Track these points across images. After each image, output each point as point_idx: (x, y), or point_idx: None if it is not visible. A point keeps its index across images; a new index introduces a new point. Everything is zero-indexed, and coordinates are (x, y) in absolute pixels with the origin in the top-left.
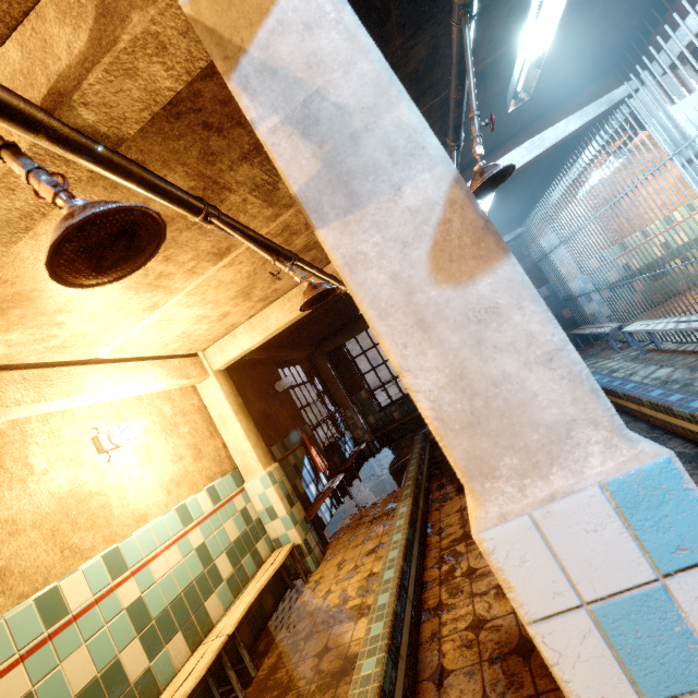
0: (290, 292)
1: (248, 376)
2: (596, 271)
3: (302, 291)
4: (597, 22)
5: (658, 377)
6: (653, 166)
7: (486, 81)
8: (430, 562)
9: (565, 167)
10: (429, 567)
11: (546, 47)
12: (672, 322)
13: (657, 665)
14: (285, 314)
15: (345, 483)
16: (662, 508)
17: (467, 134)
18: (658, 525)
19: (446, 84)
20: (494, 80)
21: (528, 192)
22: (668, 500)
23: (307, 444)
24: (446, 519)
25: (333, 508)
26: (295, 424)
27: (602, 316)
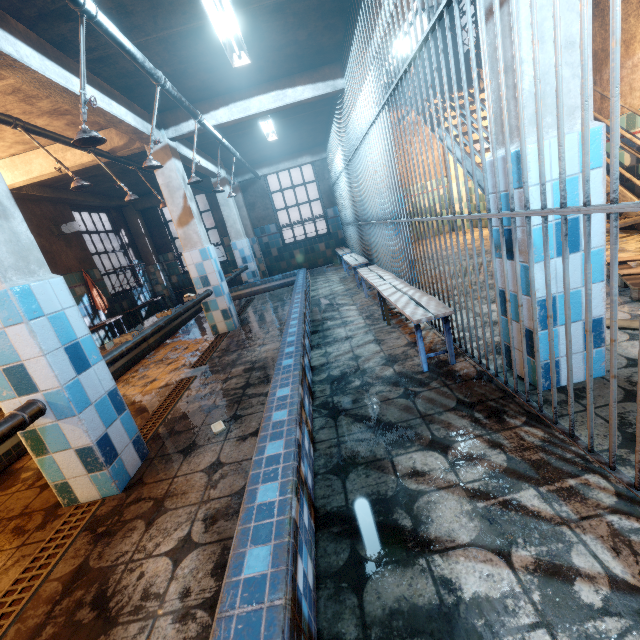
0: (57, 145)
1: (26, 210)
2: (347, 209)
3: (69, 148)
4: (297, 27)
5: (333, 291)
6: (354, 148)
7: (202, 38)
8: (130, 372)
9: (334, 119)
10: (127, 374)
11: (241, 35)
12: (355, 258)
13: (3, 355)
14: (50, 164)
15: (122, 322)
16: (5, 306)
17: (208, 69)
18: (3, 311)
19: (154, 30)
20: (210, 39)
21: (322, 126)
22: (6, 303)
23: (89, 285)
24: (162, 351)
25: (106, 339)
26: (80, 266)
27: (351, 243)
